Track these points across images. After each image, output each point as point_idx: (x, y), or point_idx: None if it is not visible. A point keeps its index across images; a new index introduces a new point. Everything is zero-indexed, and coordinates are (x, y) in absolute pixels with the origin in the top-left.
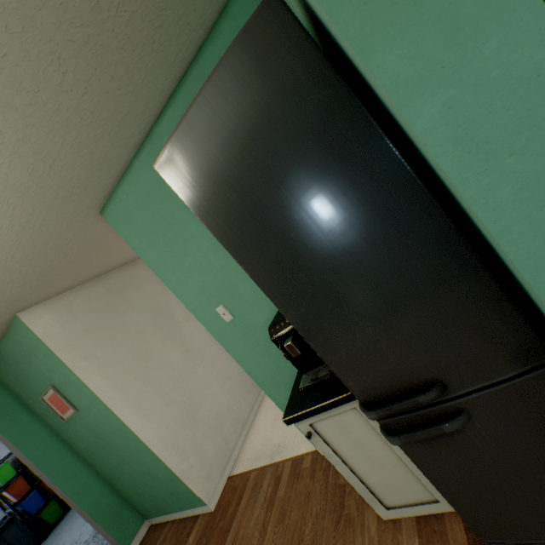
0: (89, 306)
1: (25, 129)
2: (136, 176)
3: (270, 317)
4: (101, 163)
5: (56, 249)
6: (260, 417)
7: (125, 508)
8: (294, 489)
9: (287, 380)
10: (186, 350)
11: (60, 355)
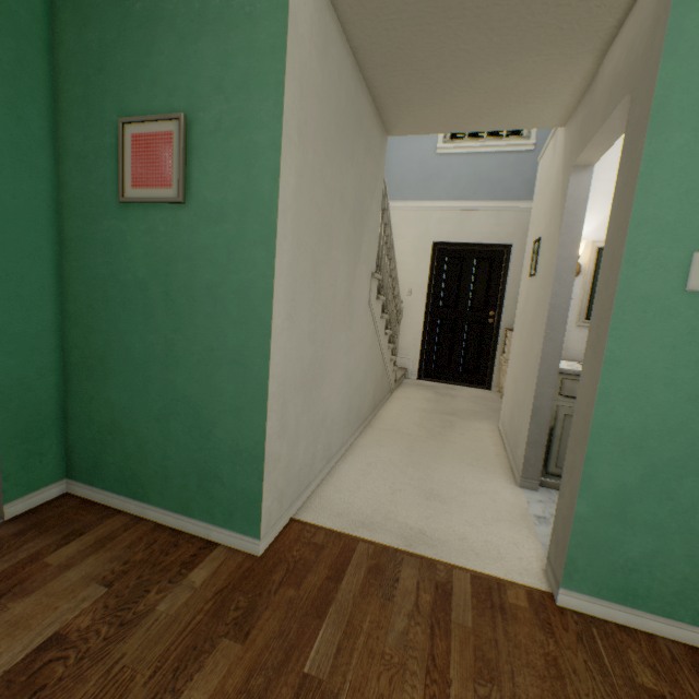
0: (337, 80)
1: None
2: None
3: None
4: None
5: None
6: (353, 468)
7: (54, 433)
8: (502, 630)
9: (664, 457)
10: (349, 294)
11: (287, 73)
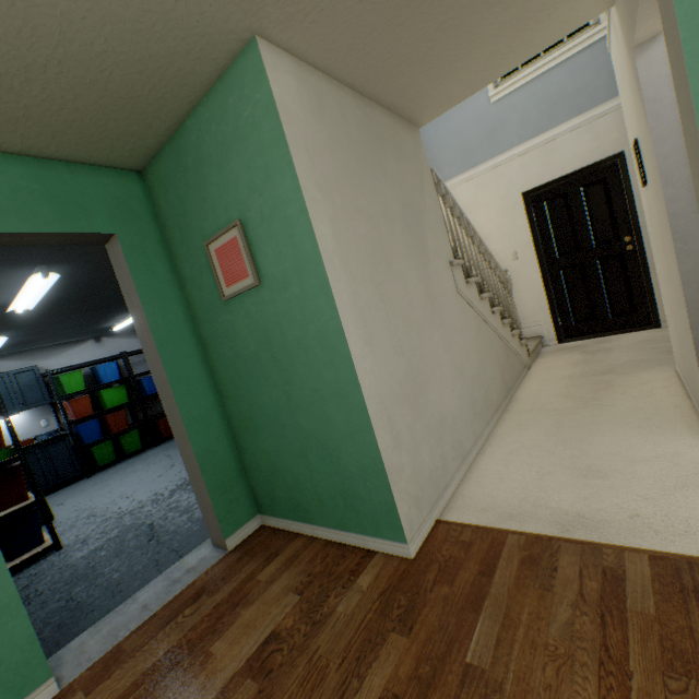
0: (341, 122)
1: None
2: None
3: None
4: None
5: None
6: (493, 460)
7: (240, 482)
8: (697, 616)
9: None
10: (428, 295)
11: (291, 152)
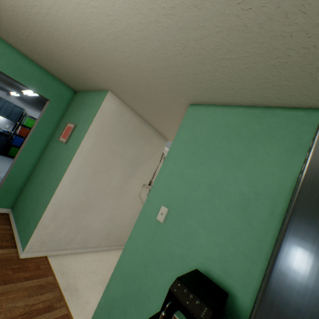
0: (127, 123)
1: (257, 23)
2: (230, 113)
3: (177, 256)
4: (233, 88)
5: (156, 91)
6: (93, 256)
7: (16, 193)
8: None
9: (130, 290)
10: (120, 187)
11: (94, 121)
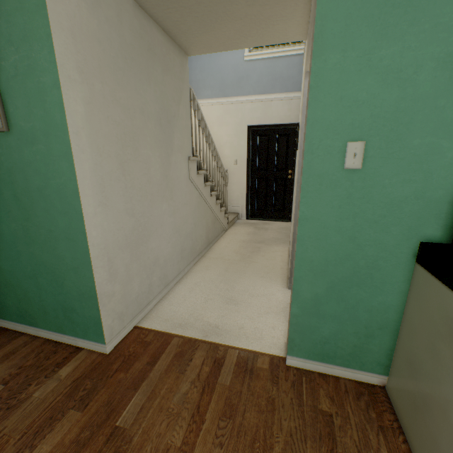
0: (117, 22)
1: None
2: None
3: (408, 198)
4: None
5: None
6: (185, 287)
7: None
8: (246, 385)
9: (339, 276)
10: (165, 176)
11: (52, 26)
